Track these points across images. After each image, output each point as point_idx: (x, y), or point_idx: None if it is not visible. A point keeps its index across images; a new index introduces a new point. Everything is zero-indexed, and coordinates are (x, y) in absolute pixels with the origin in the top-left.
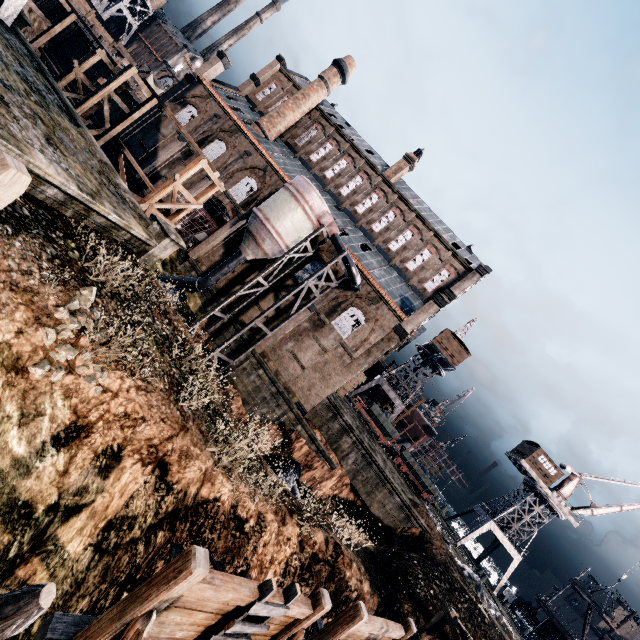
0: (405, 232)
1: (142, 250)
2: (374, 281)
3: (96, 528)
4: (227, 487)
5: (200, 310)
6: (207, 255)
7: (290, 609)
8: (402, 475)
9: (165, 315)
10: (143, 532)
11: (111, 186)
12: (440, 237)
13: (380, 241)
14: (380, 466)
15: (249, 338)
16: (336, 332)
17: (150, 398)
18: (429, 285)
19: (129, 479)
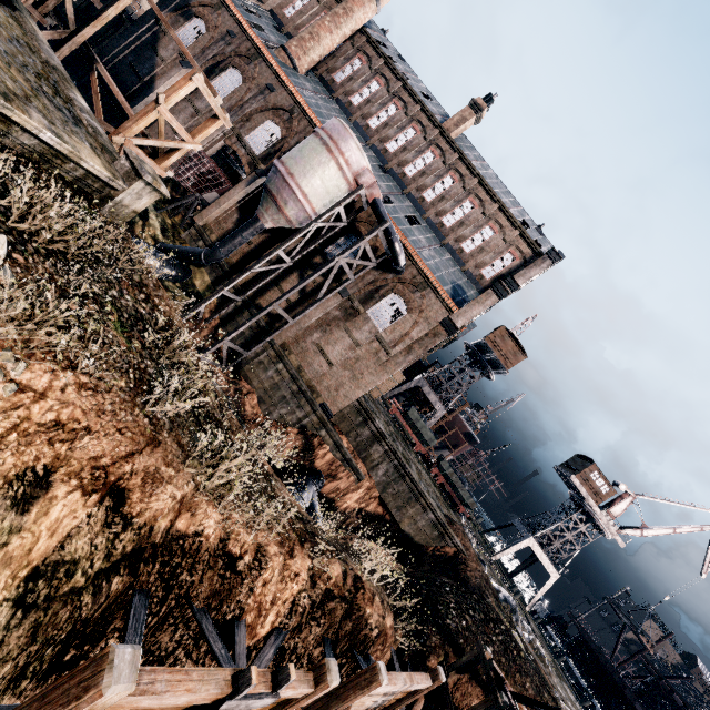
0: (464, 203)
1: (106, 196)
2: (421, 262)
3: (14, 578)
4: (213, 518)
5: (208, 289)
6: (218, 221)
7: (281, 693)
8: (438, 486)
9: (140, 288)
10: (89, 579)
11: (57, 98)
12: (507, 211)
13: (432, 213)
14: (414, 479)
15: (267, 326)
16: (372, 323)
17: (101, 400)
18: (488, 271)
19: (63, 513)
